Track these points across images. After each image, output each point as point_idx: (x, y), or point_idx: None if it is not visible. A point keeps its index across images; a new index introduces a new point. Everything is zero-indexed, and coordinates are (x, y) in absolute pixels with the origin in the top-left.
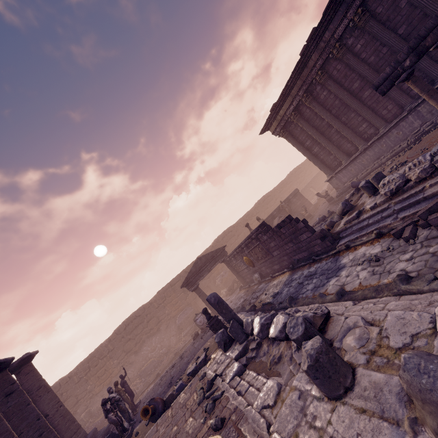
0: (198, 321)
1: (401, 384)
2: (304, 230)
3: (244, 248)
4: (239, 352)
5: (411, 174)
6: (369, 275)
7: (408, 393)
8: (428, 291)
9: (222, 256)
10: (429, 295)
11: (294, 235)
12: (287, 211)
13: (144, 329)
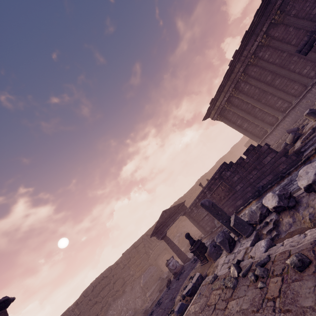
0: (170, 265)
1: None
2: (268, 152)
3: (206, 192)
4: (252, 240)
5: None
6: None
7: None
8: None
9: (183, 209)
10: None
11: (258, 160)
12: None
13: (110, 291)
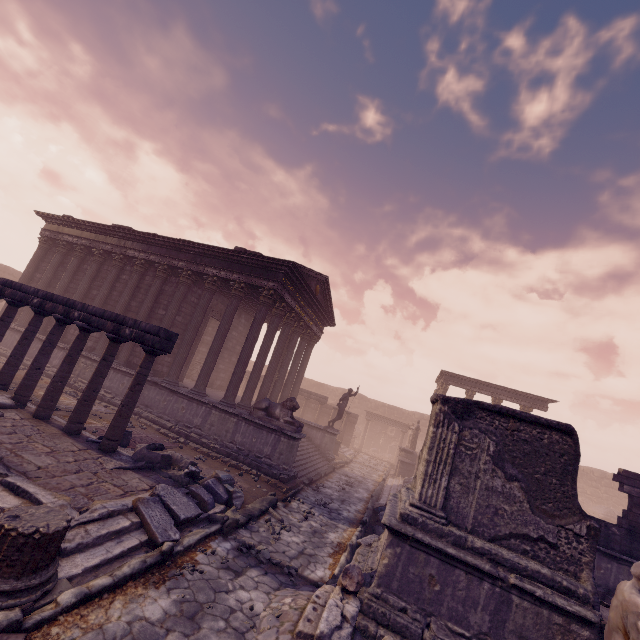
0: None
1: None
2: None
3: None
4: None
5: None
6: None
7: None
8: None
9: None
10: None
11: None
12: None
13: None
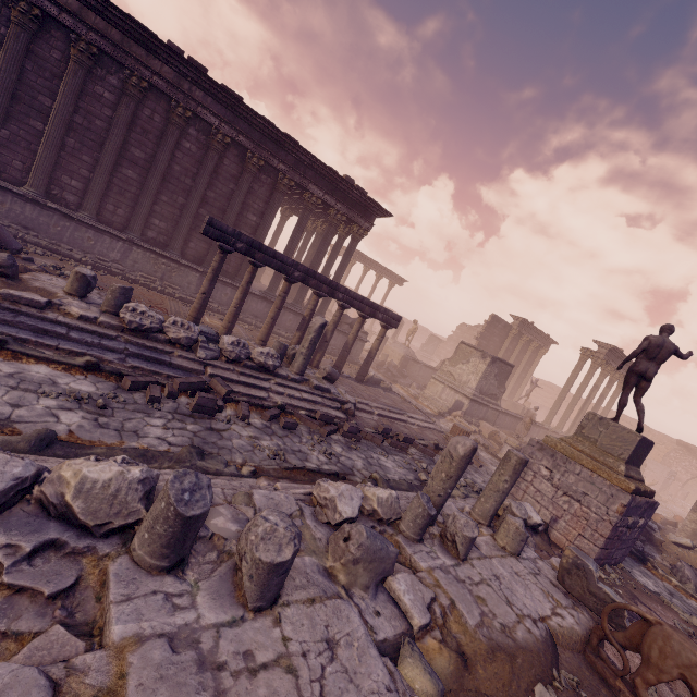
0: None
1: (315, 563)
2: None
3: None
4: None
5: (174, 329)
6: (92, 425)
7: (360, 559)
8: (227, 475)
9: None
10: (230, 479)
11: None
12: None
13: None
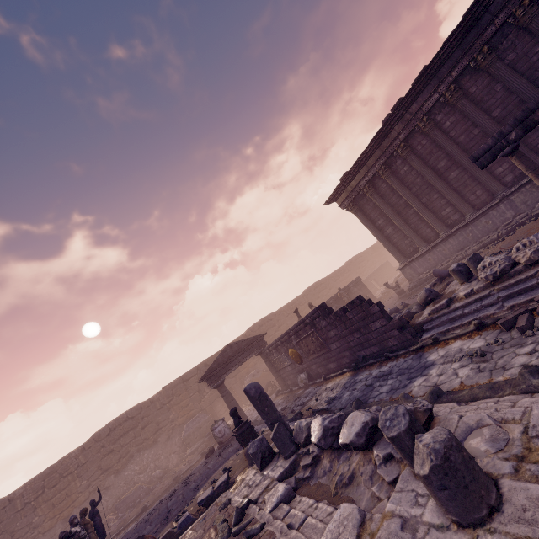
0: (216, 431)
1: None
2: (378, 317)
3: (293, 336)
4: (284, 469)
5: (520, 255)
6: (474, 372)
7: None
8: None
9: (259, 346)
10: None
11: (364, 321)
12: (345, 302)
13: (136, 438)
